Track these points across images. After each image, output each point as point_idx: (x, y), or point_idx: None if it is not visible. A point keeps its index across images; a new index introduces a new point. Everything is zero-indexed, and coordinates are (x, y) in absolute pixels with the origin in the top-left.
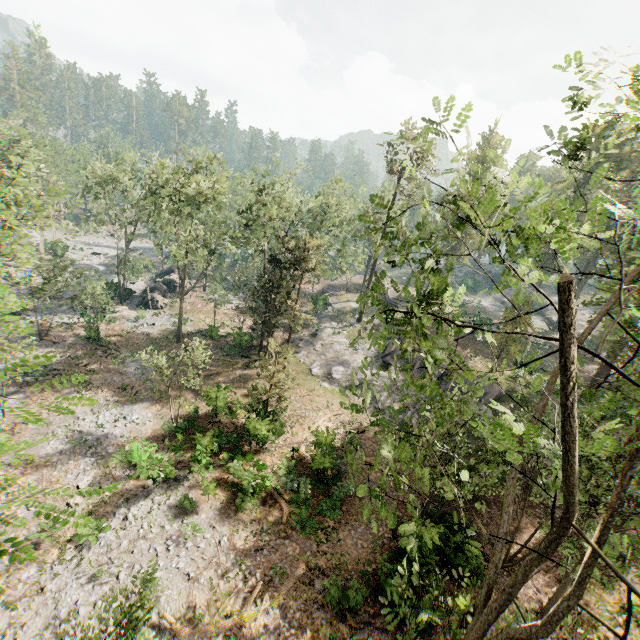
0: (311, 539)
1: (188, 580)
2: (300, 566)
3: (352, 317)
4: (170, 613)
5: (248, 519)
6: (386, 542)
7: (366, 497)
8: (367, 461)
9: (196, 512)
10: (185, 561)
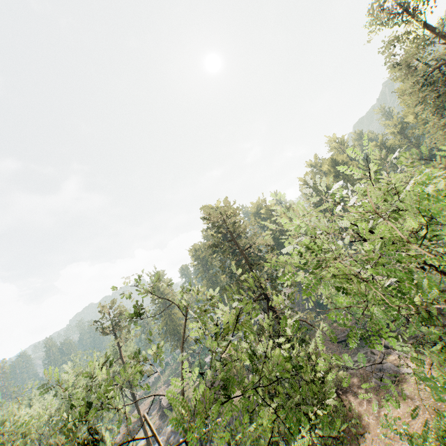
0: None
1: None
2: None
3: None
4: None
5: None
6: None
7: None
8: None
9: None
10: None
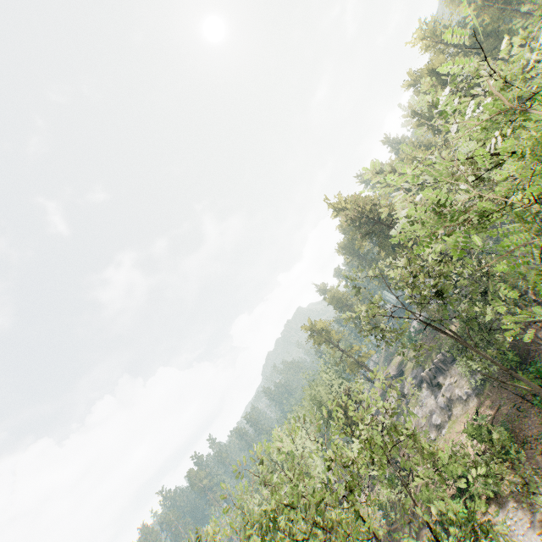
0: (527, 452)
1: (529, 527)
2: (536, 459)
3: (402, 402)
4: (541, 536)
5: (508, 490)
6: (537, 410)
7: (514, 417)
8: (495, 413)
9: (497, 524)
10: (520, 530)
